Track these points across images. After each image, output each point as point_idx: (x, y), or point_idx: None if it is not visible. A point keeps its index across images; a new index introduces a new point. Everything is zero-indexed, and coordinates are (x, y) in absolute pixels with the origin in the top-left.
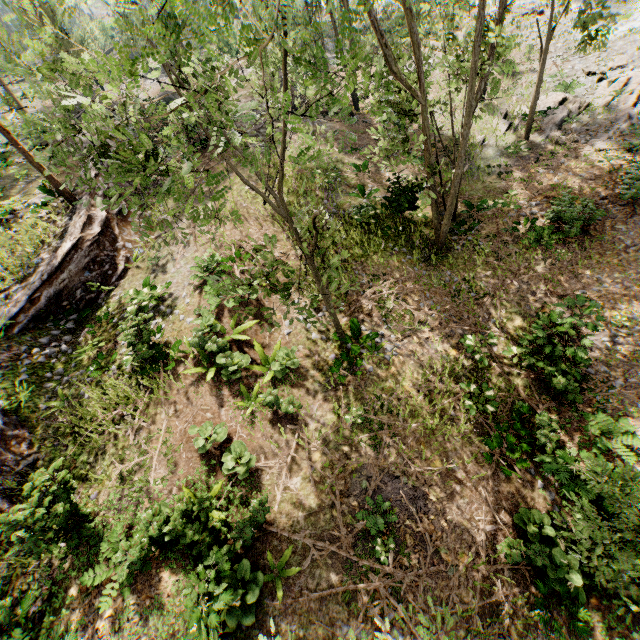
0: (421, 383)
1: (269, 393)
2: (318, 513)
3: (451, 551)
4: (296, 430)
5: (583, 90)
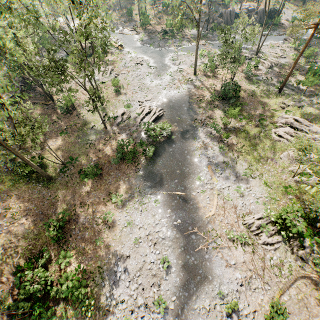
0: (7, 244)
1: None
2: None
3: None
4: None
5: (134, 108)
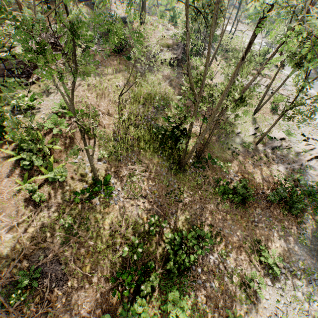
0: (116, 224)
1: (32, 186)
2: (4, 259)
3: (55, 316)
4: (33, 211)
5: (295, 140)
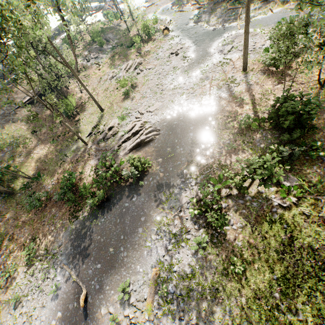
0: None
1: None
2: None
3: None
4: None
5: (128, 121)
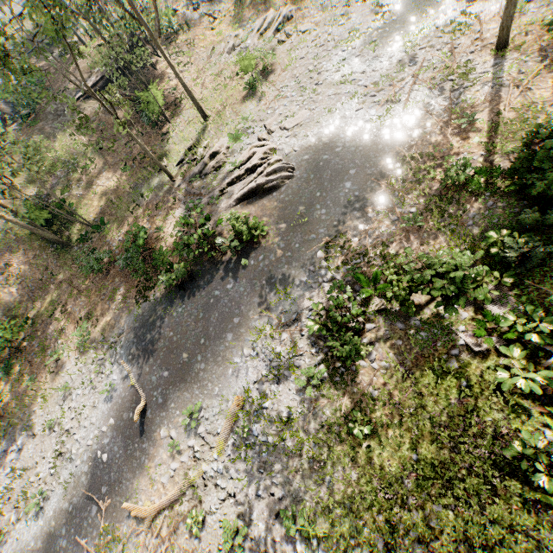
0: None
1: None
2: None
3: None
4: None
5: (245, 145)
